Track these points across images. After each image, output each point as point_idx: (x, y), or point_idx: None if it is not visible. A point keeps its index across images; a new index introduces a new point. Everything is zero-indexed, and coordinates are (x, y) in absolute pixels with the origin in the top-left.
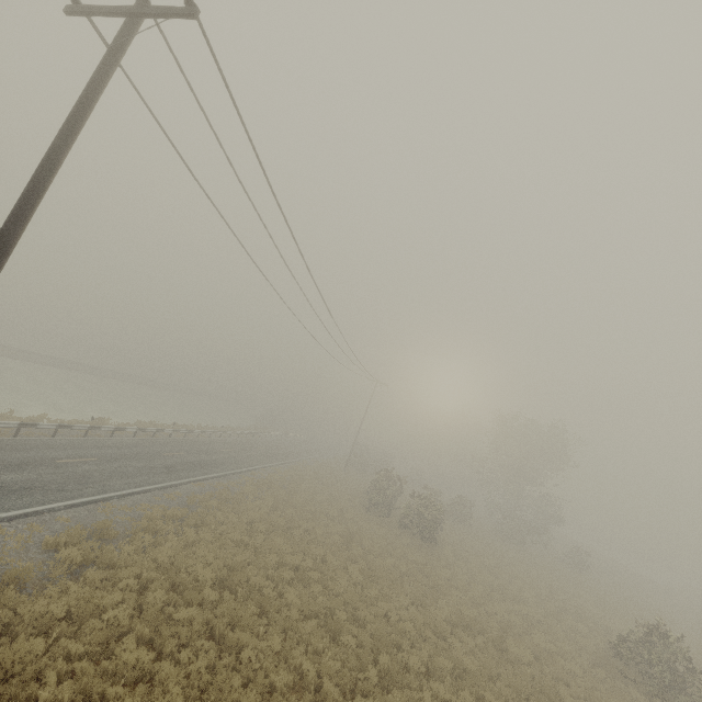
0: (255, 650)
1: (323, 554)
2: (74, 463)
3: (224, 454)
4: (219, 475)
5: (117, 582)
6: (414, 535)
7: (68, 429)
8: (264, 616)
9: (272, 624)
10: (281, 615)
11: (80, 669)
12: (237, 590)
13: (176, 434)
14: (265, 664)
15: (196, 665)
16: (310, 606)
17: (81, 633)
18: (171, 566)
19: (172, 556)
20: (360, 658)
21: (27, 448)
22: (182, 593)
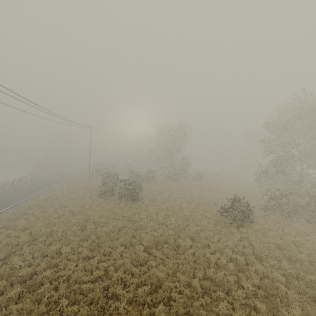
0: None
1: (60, 247)
2: None
3: None
4: None
5: None
6: (128, 199)
7: None
8: None
9: None
10: None
11: None
12: None
13: None
14: None
15: None
16: (31, 315)
17: None
18: None
19: None
20: None
21: None
22: None
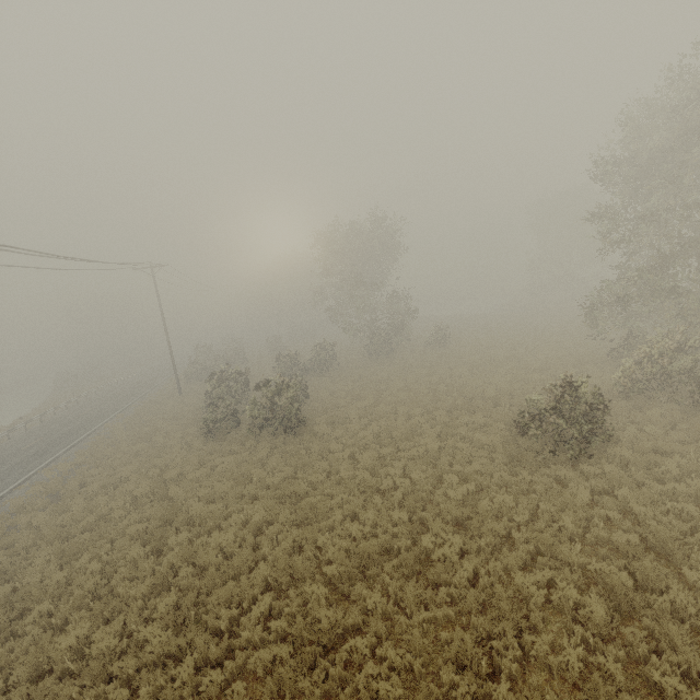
0: None
1: (91, 631)
2: None
3: None
4: None
5: None
6: (276, 431)
7: None
8: None
9: None
10: None
11: None
12: None
13: None
14: None
15: None
16: None
17: None
18: None
19: None
20: None
21: None
22: None
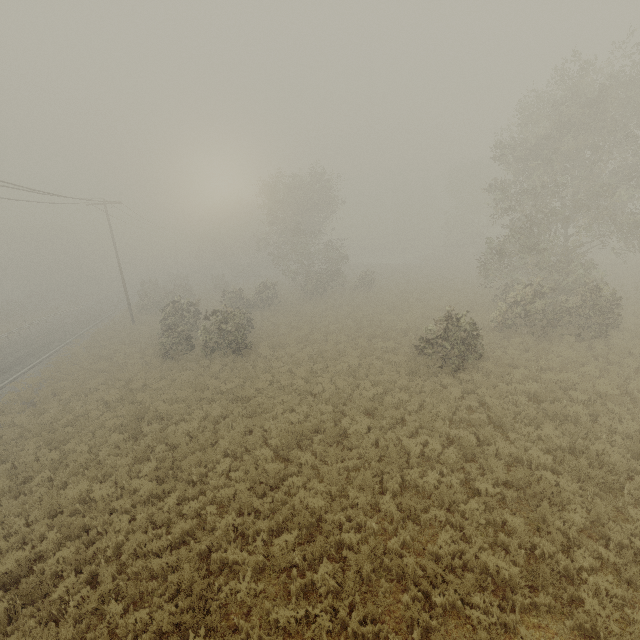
0: None
1: (90, 487)
2: None
3: None
4: None
5: None
6: (226, 353)
7: None
8: None
9: None
10: None
11: None
12: None
13: None
14: None
15: None
16: None
17: None
18: None
19: None
20: None
21: None
22: None
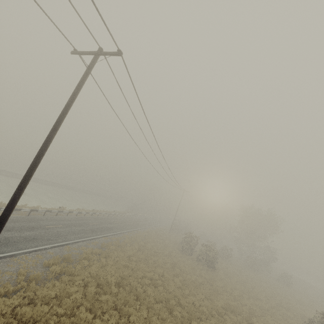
0: (135, 316)
1: (162, 272)
2: (53, 227)
3: (115, 224)
4: (114, 234)
5: (74, 282)
6: (204, 265)
7: (49, 212)
8: (138, 301)
9: (142, 305)
10: (145, 301)
11: (63, 320)
12: (125, 288)
13: (93, 214)
14: (140, 323)
15: (111, 321)
16: (158, 297)
17: (61, 304)
18: (97, 275)
19: (97, 271)
20: (182, 323)
21: (34, 220)
22: (102, 288)
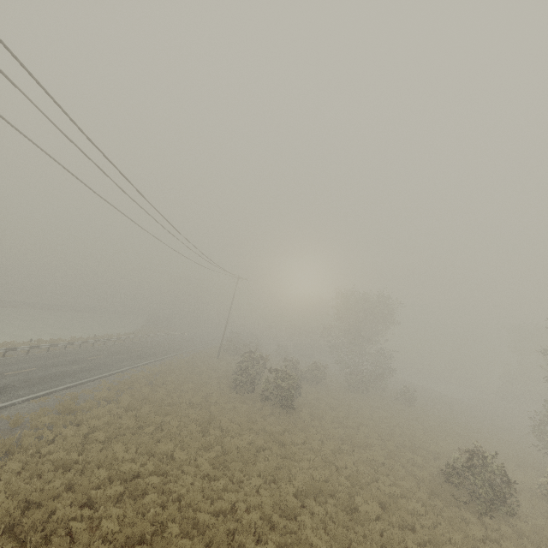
0: None
1: (172, 449)
2: None
3: (89, 362)
4: (74, 385)
5: None
6: (275, 405)
7: None
8: None
9: None
10: None
11: None
12: (31, 536)
13: (38, 350)
14: None
15: None
16: (133, 528)
17: None
18: None
19: None
20: None
21: None
22: None
